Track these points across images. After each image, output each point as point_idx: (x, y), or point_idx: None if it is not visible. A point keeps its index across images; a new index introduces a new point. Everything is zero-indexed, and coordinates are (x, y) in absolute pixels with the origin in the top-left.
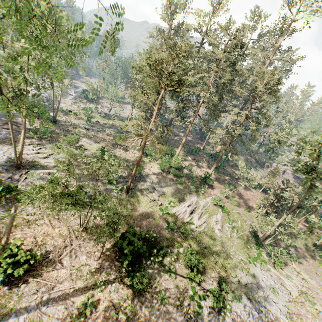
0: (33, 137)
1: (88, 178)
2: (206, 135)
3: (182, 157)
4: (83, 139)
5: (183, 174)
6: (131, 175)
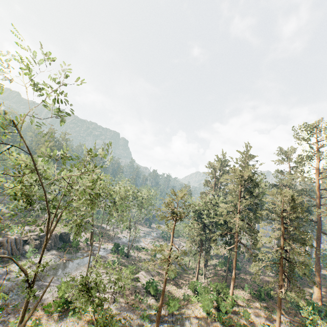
0: (107, 267)
1: (126, 308)
2: (296, 275)
3: (246, 302)
4: (141, 271)
5: (237, 325)
6: (170, 314)
